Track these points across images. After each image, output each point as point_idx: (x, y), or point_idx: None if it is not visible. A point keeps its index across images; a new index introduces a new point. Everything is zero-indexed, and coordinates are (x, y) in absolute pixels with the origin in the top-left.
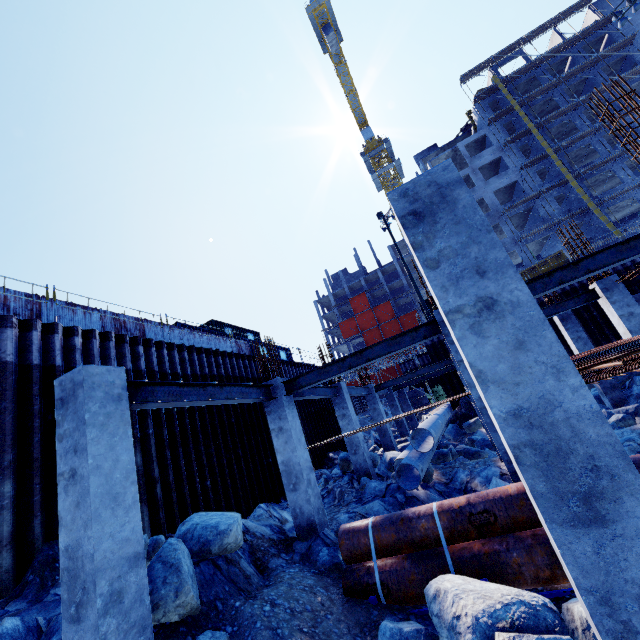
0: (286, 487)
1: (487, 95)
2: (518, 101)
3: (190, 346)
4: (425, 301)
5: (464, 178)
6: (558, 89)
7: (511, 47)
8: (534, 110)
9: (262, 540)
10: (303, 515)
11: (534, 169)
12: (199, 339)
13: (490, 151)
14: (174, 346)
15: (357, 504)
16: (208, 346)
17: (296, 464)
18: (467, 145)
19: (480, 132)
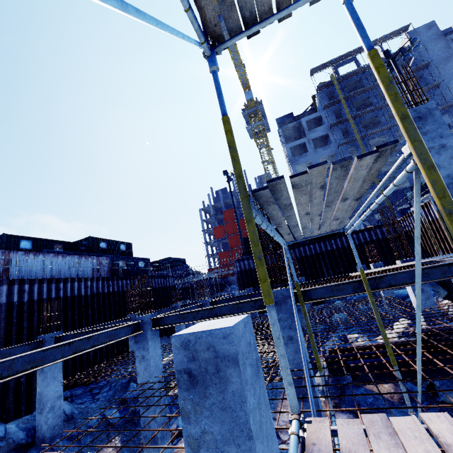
0: (37, 410)
1: (325, 87)
2: (345, 96)
3: (33, 279)
4: (245, 238)
5: (303, 144)
6: (374, 91)
7: (348, 54)
8: (357, 103)
9: (10, 445)
10: (41, 431)
11: (348, 147)
12: (62, 260)
13: (322, 128)
14: (15, 282)
15: (115, 405)
16: (69, 265)
17: (45, 396)
18: (308, 120)
19: (318, 113)
